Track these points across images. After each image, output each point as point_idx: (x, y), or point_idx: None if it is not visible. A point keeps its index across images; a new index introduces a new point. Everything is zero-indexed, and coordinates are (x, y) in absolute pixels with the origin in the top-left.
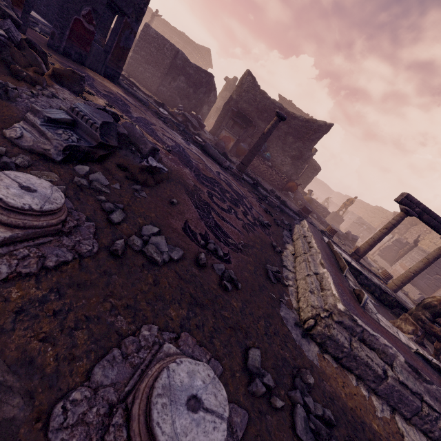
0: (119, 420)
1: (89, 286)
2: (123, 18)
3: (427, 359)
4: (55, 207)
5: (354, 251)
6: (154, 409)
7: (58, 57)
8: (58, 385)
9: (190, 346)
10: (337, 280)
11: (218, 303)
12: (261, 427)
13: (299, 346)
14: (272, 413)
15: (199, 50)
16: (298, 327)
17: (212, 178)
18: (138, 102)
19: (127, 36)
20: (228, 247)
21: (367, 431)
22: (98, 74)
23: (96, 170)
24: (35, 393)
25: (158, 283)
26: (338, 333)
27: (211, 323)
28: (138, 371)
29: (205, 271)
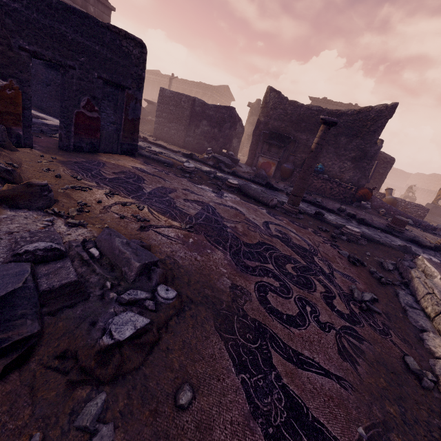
0: None
1: None
2: (124, 92)
3: None
4: None
5: None
6: None
7: (65, 157)
8: None
9: None
10: None
11: None
12: None
13: None
14: None
15: (218, 90)
16: None
17: (259, 242)
18: (160, 166)
19: (134, 107)
20: None
21: None
22: (116, 154)
23: None
24: None
25: None
26: None
27: None
28: None
29: None
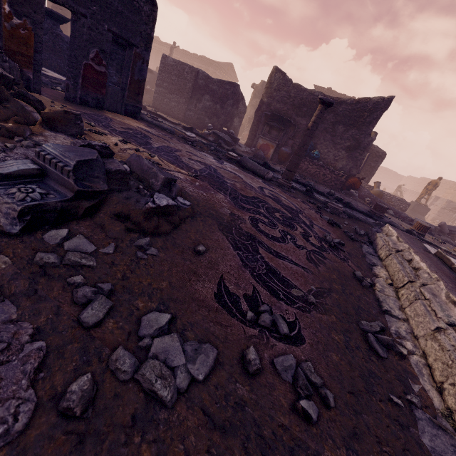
0: None
1: None
2: (132, 50)
3: None
4: None
5: None
6: None
7: (73, 107)
8: None
9: None
10: None
11: None
12: None
13: None
14: None
15: (221, 67)
16: None
17: (254, 196)
18: (163, 131)
19: (140, 68)
20: (293, 306)
21: None
22: (119, 114)
23: (80, 231)
24: None
25: None
26: None
27: None
28: None
29: (261, 382)
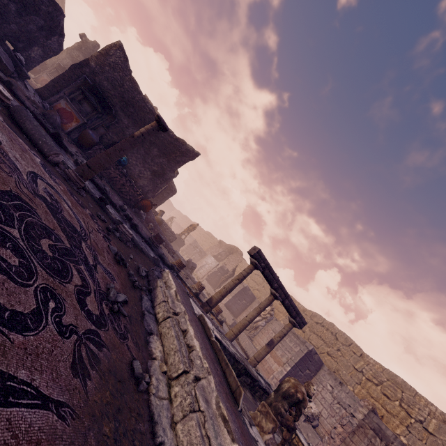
0: None
1: None
2: None
3: None
4: None
5: (207, 301)
6: None
7: None
8: None
9: None
10: None
11: None
12: None
13: None
14: None
15: None
16: None
17: (10, 192)
18: None
19: None
20: None
21: None
22: None
23: None
24: None
25: None
26: None
27: None
28: None
29: None
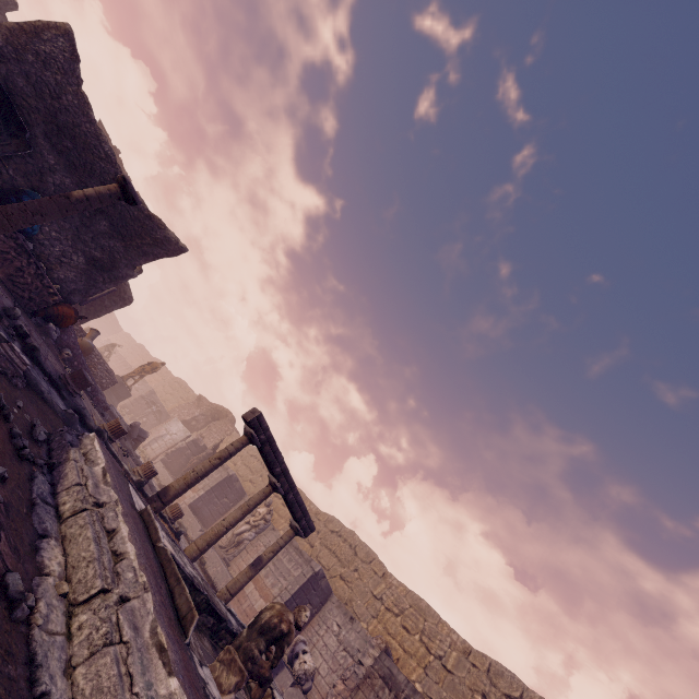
0: None
1: None
2: None
3: None
4: None
5: (159, 494)
6: None
7: None
8: None
9: None
10: None
11: None
12: None
13: None
14: None
15: None
16: None
17: None
18: None
19: None
20: None
21: None
22: None
23: None
24: None
25: None
26: None
27: None
28: None
29: None
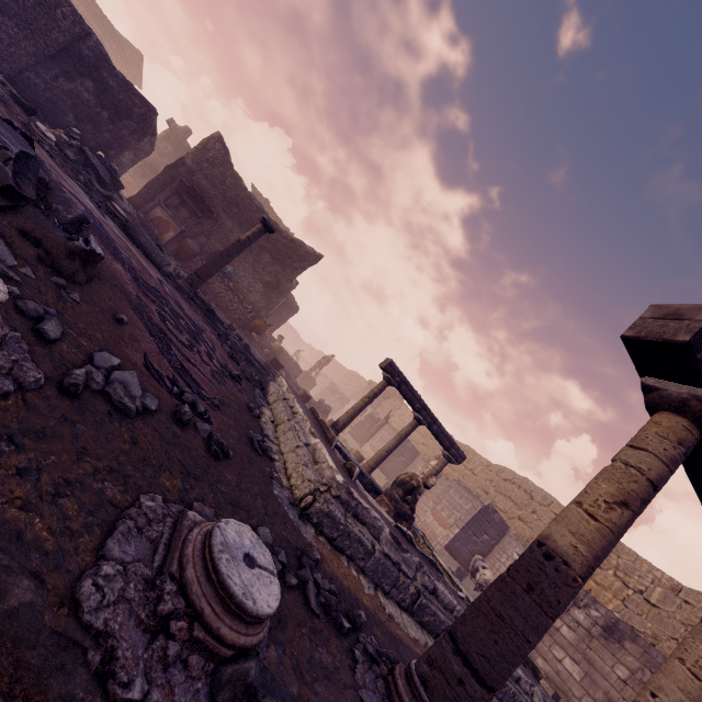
0: (173, 588)
1: (51, 436)
2: None
3: (404, 531)
4: (3, 297)
5: (332, 424)
6: (220, 564)
7: None
8: (67, 565)
9: (209, 517)
10: (330, 452)
11: (212, 474)
12: (282, 605)
13: (298, 528)
14: (288, 592)
15: (120, 44)
16: (294, 507)
17: (156, 288)
18: None
19: None
20: (204, 401)
21: (360, 605)
22: None
23: None
24: (42, 574)
25: (137, 442)
26: (336, 509)
27: (211, 498)
28: (161, 545)
29: (188, 431)
